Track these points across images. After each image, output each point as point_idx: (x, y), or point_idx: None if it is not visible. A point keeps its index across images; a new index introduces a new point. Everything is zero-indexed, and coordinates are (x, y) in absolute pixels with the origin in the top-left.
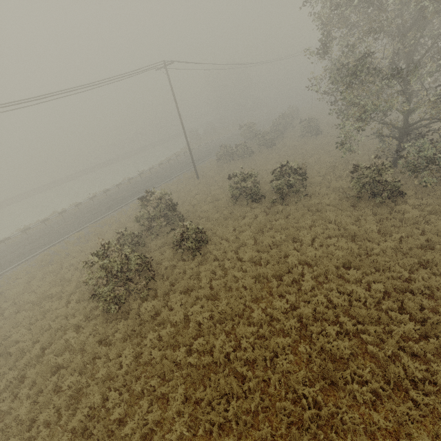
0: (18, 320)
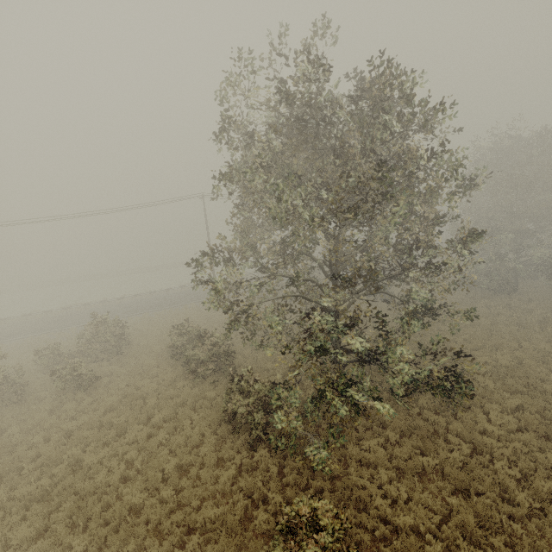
0: None
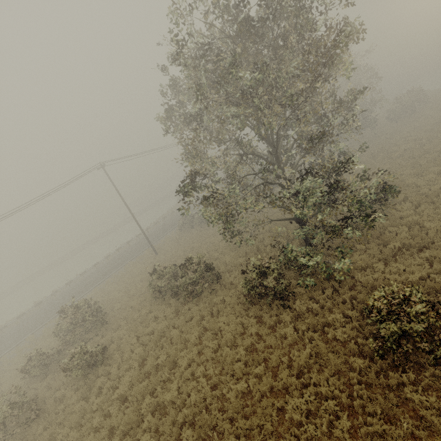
0: None
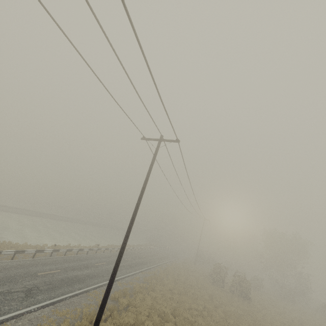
0: (210, 291)
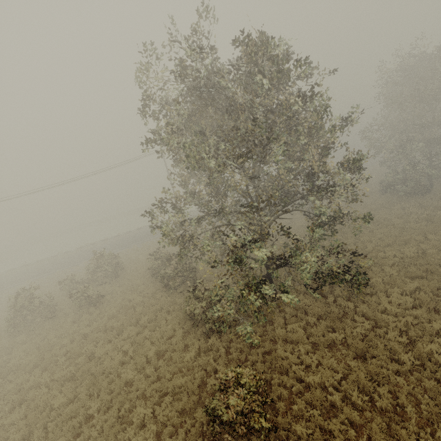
0: (1, 313)
